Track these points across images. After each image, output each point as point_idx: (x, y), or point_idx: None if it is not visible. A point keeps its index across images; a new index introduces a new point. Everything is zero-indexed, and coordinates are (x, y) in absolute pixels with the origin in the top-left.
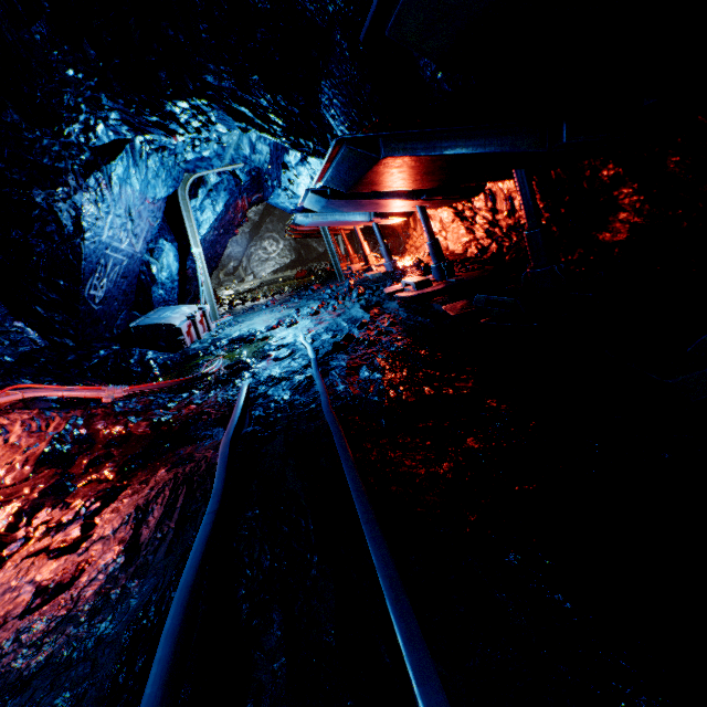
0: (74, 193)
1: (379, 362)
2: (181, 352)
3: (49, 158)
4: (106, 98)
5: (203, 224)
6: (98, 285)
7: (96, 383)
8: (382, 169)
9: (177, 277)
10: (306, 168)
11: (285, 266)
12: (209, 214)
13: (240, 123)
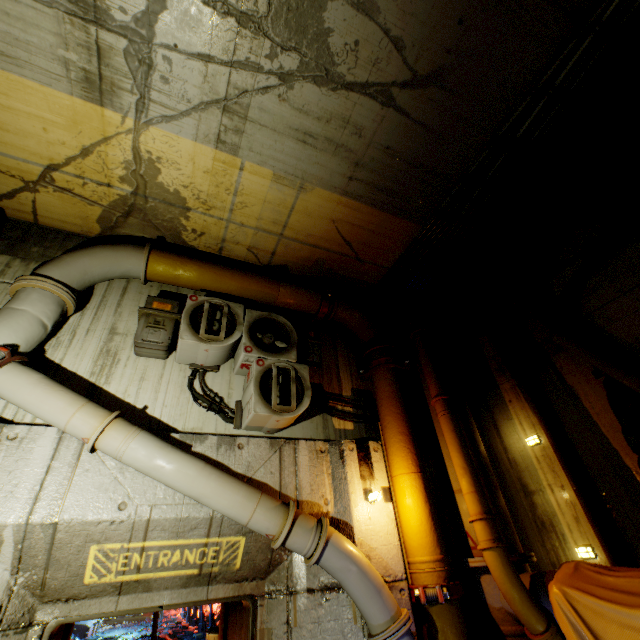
0: None
1: (148, 639)
2: (85, 639)
3: None
4: None
5: None
6: None
7: None
8: None
9: None
10: None
11: None
12: None
13: None
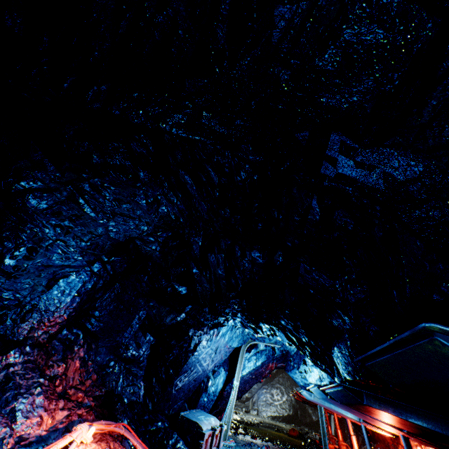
0: (203, 334)
1: None
2: None
3: (203, 318)
4: (239, 314)
5: (246, 368)
6: (183, 379)
7: (147, 446)
8: (365, 407)
9: (217, 393)
10: (317, 370)
11: (282, 416)
12: (251, 364)
13: (289, 341)
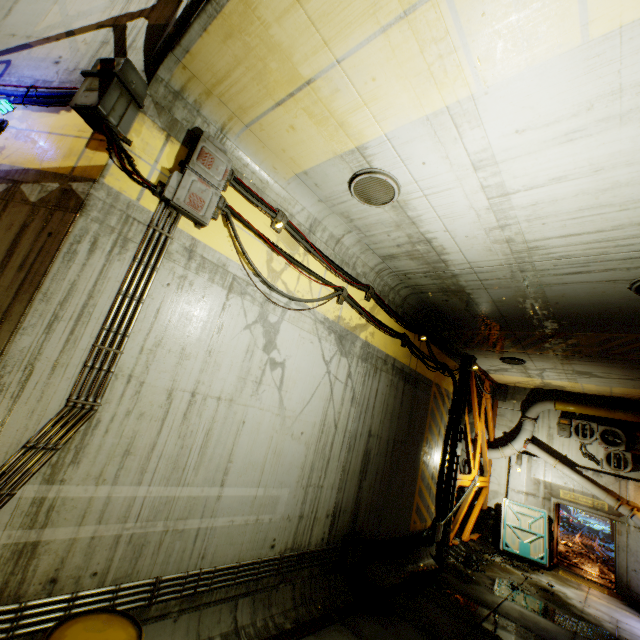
0: None
1: None
2: (569, 514)
3: None
4: None
5: None
6: None
7: None
8: None
9: None
10: None
11: None
12: None
13: None
